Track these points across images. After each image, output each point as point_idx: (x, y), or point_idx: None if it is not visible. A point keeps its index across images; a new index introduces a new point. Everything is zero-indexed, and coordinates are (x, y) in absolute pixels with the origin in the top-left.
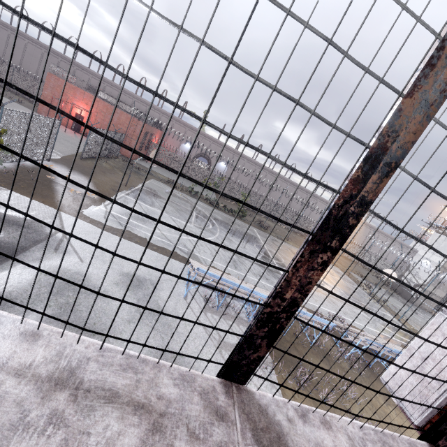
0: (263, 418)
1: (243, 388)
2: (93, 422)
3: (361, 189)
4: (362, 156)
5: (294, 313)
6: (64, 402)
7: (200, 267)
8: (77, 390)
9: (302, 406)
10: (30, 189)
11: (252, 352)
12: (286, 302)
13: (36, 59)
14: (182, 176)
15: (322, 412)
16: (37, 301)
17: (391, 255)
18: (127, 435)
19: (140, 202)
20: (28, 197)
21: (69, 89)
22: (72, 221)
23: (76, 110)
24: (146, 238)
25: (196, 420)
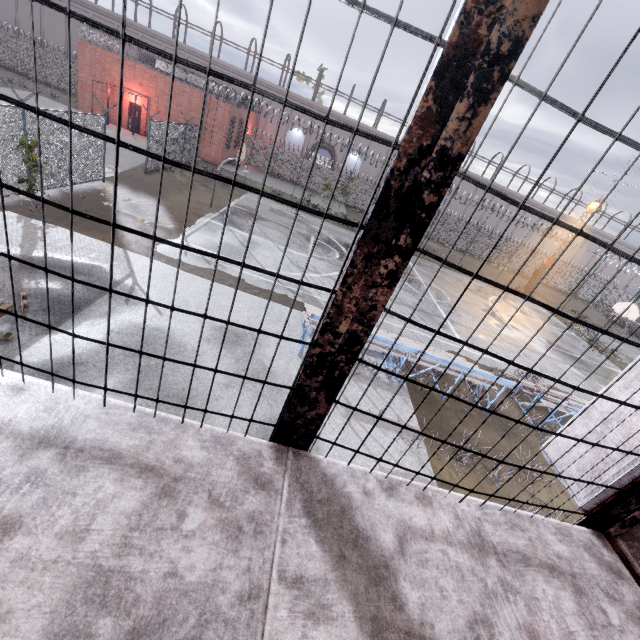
0: (325, 489)
1: (304, 454)
2: (82, 483)
3: (438, 135)
4: (434, 67)
5: (357, 354)
6: (48, 461)
7: (319, 313)
8: (67, 449)
9: (391, 478)
10: (85, 224)
11: (307, 409)
12: (341, 339)
13: (60, 20)
14: (123, 146)
15: (422, 486)
16: (112, 364)
17: (637, 281)
18: (125, 498)
19: (233, 228)
20: (83, 234)
21: (112, 63)
22: (144, 262)
23: (128, 96)
24: (243, 279)
25: (224, 487)
